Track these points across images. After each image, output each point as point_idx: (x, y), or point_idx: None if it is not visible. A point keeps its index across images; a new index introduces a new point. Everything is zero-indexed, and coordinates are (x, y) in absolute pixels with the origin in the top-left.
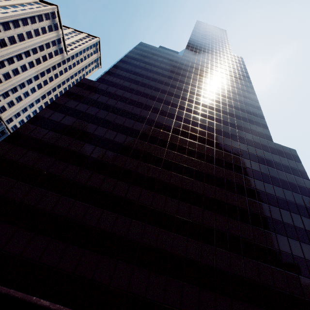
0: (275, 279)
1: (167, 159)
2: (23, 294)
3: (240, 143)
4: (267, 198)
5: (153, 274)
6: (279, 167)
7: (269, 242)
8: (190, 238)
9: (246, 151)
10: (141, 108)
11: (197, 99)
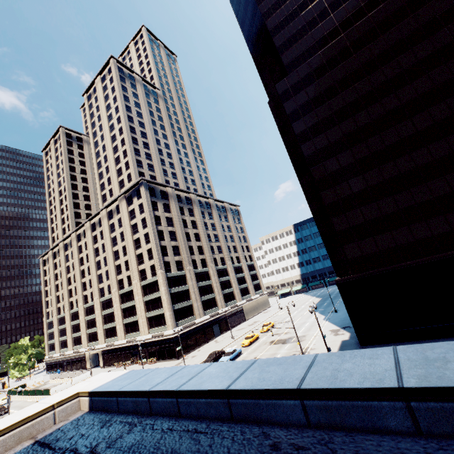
0: None
1: None
2: None
3: None
4: None
5: None
6: None
7: None
8: None
9: None
10: (379, 37)
11: None
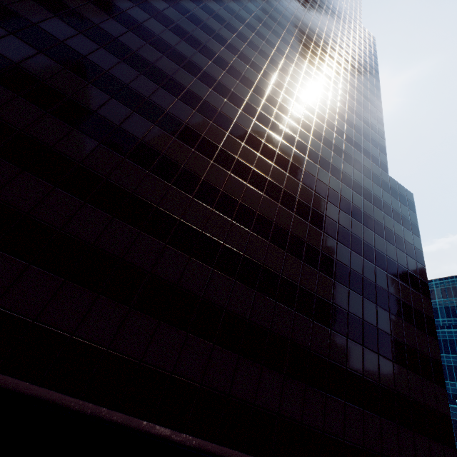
0: (349, 357)
1: (226, 150)
2: None
3: (344, 162)
4: (363, 249)
5: (164, 326)
6: (388, 211)
7: (352, 308)
8: (239, 281)
9: (350, 176)
10: (196, 49)
11: (296, 73)
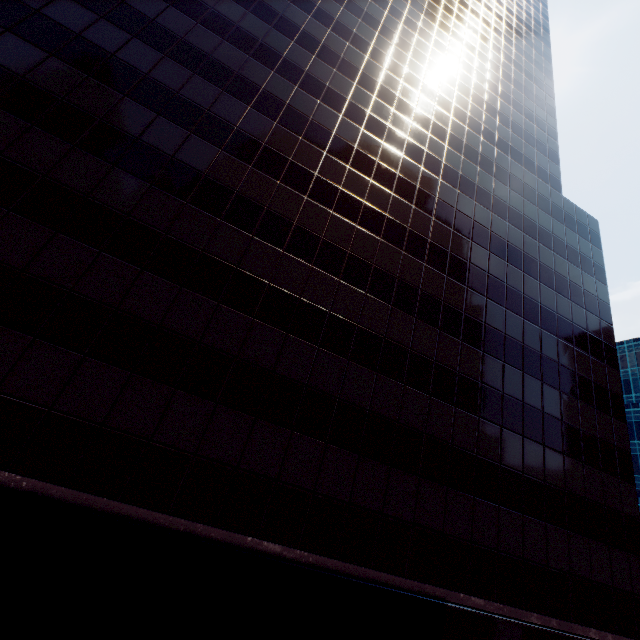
0: (505, 451)
1: (325, 179)
2: None
3: (496, 181)
4: (523, 306)
5: (261, 424)
6: (560, 250)
7: (509, 387)
8: (354, 362)
9: (504, 202)
10: (269, 24)
11: (421, 46)
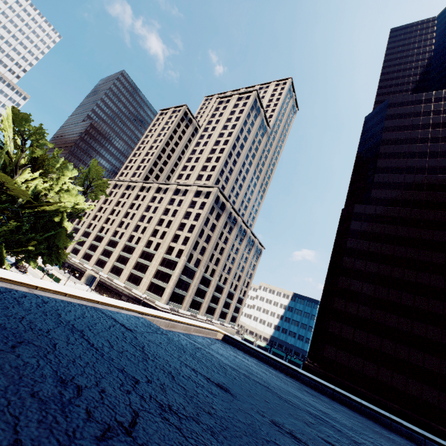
0: None
1: None
2: (423, 419)
3: None
4: None
5: None
6: None
7: None
8: None
9: None
10: (445, 231)
11: None
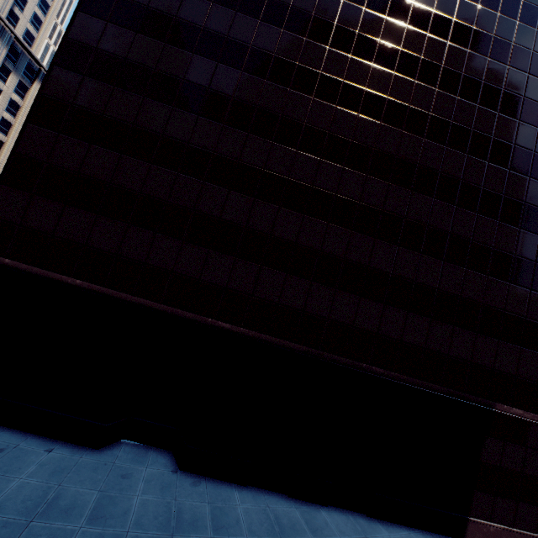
0: None
1: (395, 100)
2: (194, 315)
3: None
4: None
5: (364, 301)
6: None
7: None
8: (425, 254)
9: None
10: None
11: None
